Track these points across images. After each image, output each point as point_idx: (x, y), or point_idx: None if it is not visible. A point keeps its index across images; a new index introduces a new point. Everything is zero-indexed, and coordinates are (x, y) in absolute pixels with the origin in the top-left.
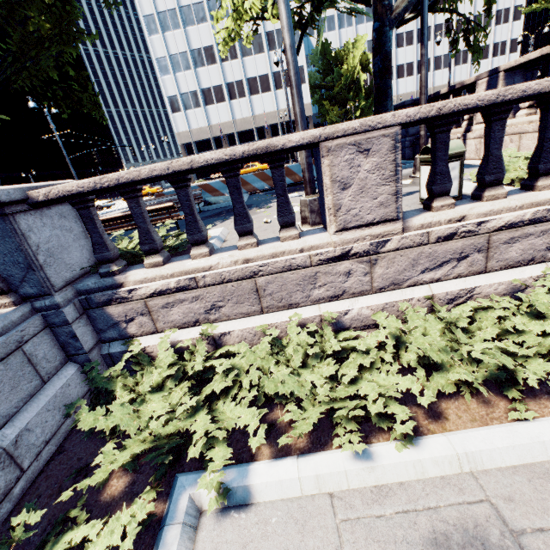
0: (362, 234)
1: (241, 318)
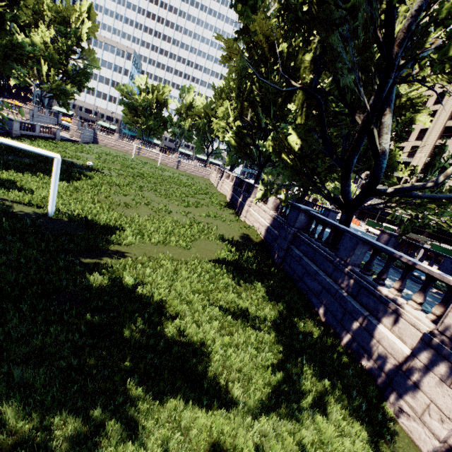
0: None
1: None
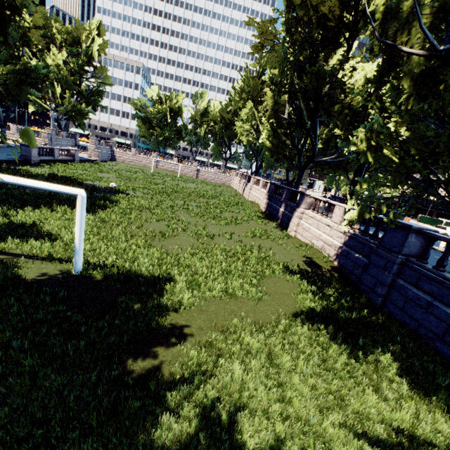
0: (14, 133)
1: None
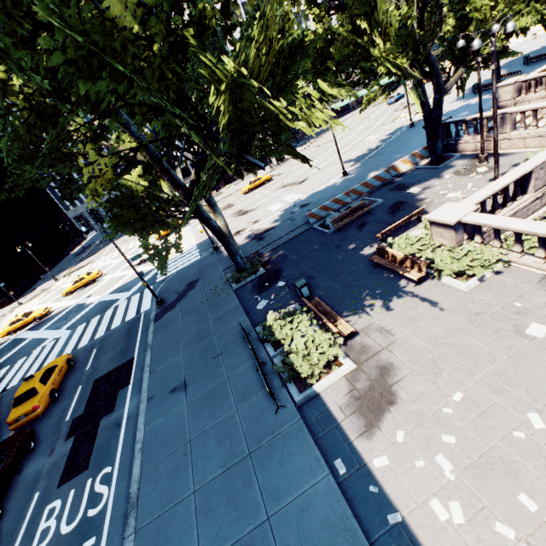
0: (539, 191)
1: None
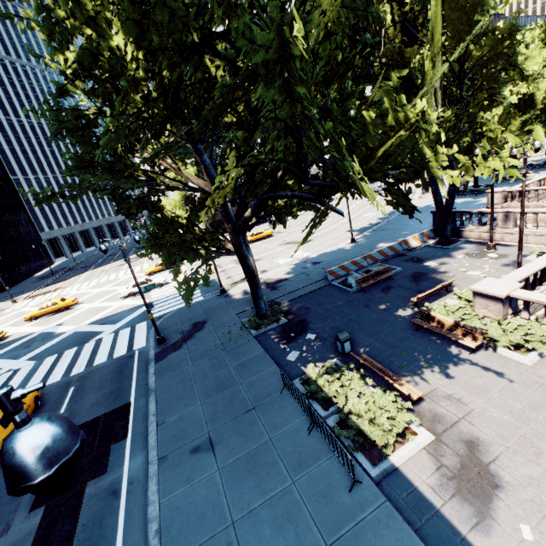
0: None
1: (539, 310)
